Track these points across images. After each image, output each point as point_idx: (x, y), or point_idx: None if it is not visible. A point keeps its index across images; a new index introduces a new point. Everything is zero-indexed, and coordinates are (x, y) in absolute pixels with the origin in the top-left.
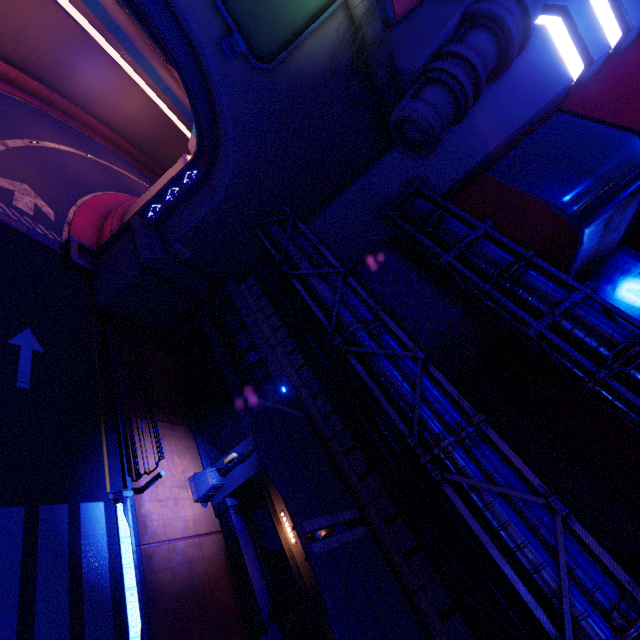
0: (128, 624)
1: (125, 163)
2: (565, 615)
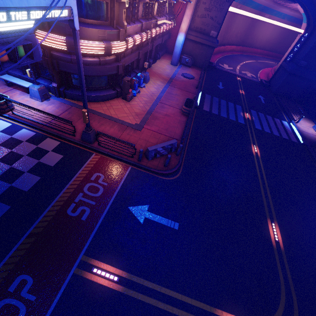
0: (298, 137)
1: (266, 59)
2: None
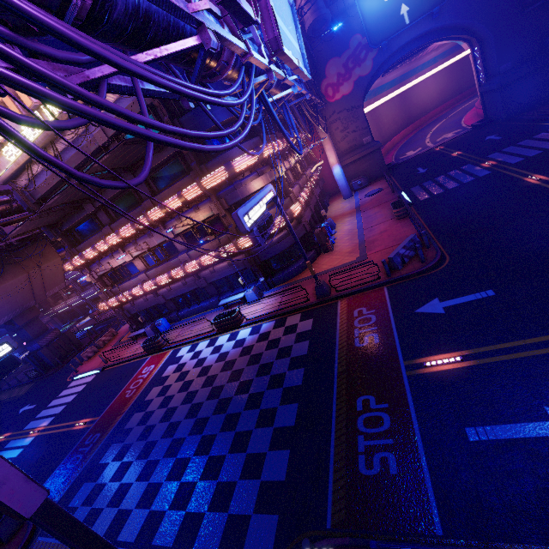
0: None
1: (460, 106)
2: None
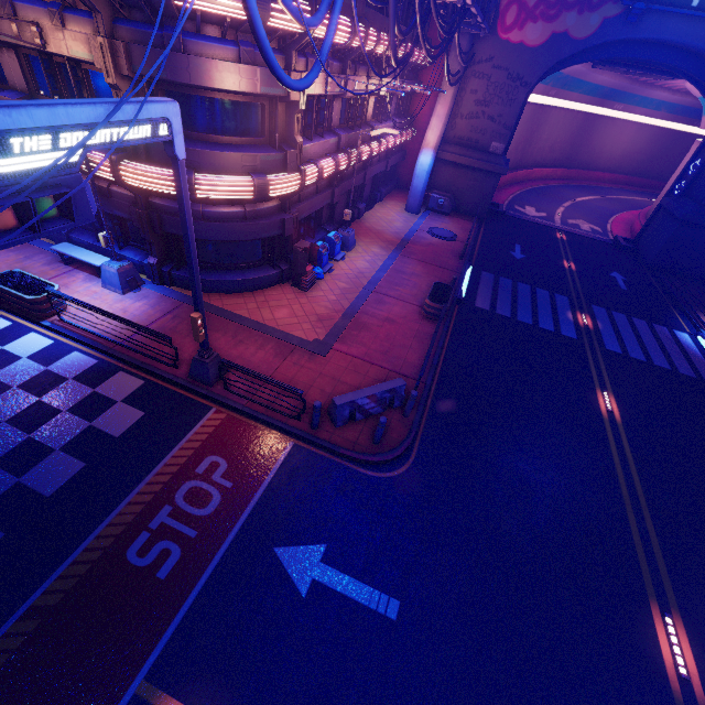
0: None
1: (627, 192)
2: None
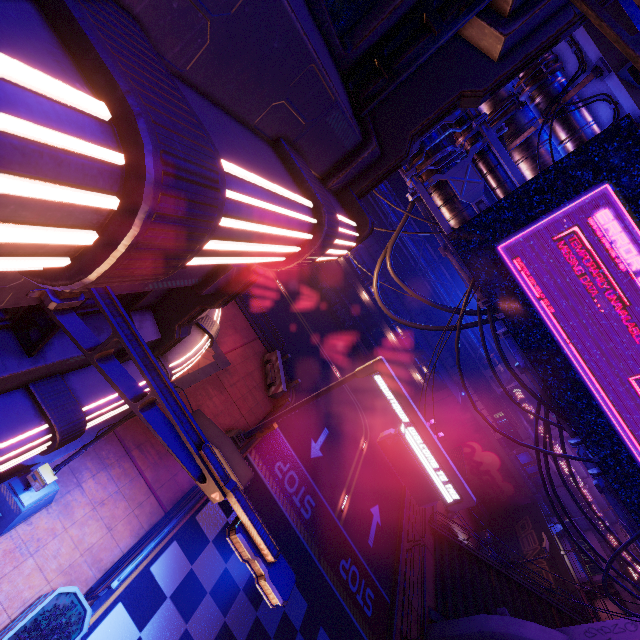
0: None
1: None
2: (389, 218)
